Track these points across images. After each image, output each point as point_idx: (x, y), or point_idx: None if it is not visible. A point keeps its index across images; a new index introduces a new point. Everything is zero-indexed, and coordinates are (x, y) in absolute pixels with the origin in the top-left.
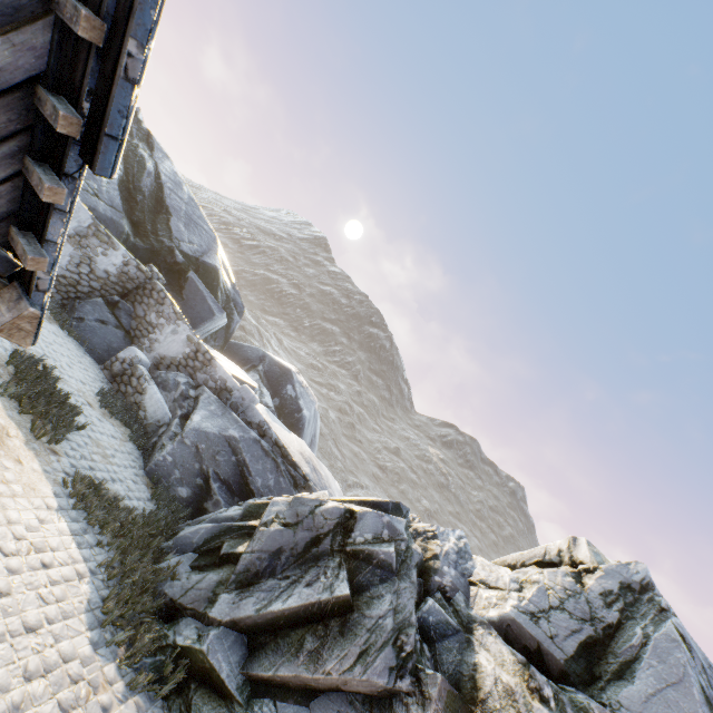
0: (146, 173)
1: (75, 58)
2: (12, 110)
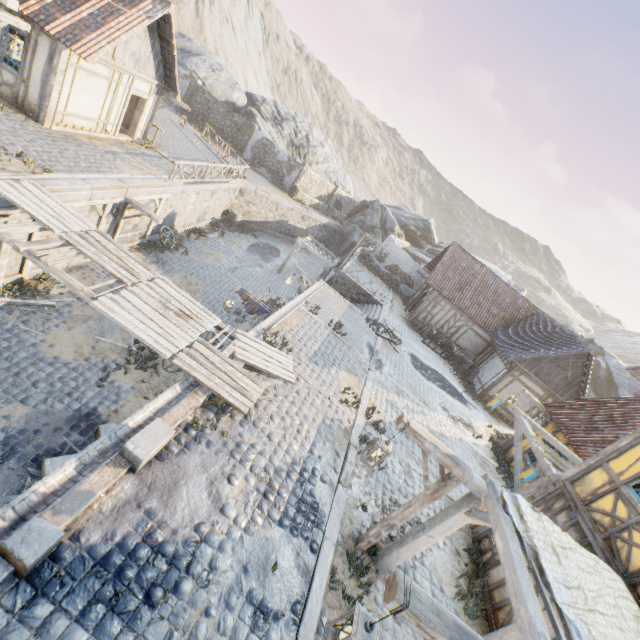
0: (600, 368)
1: (580, 387)
2: (575, 392)
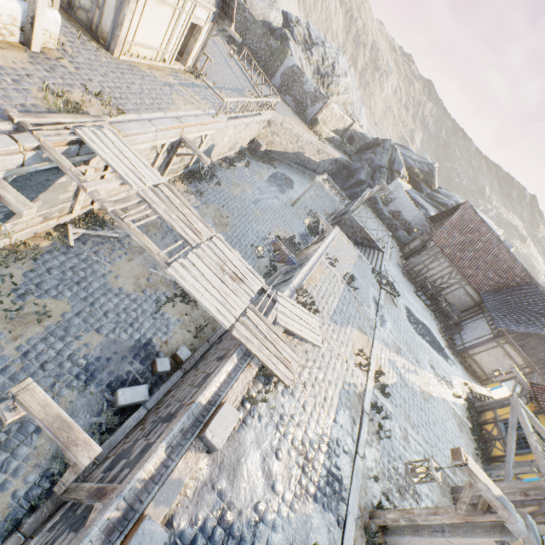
0: None
1: None
2: None
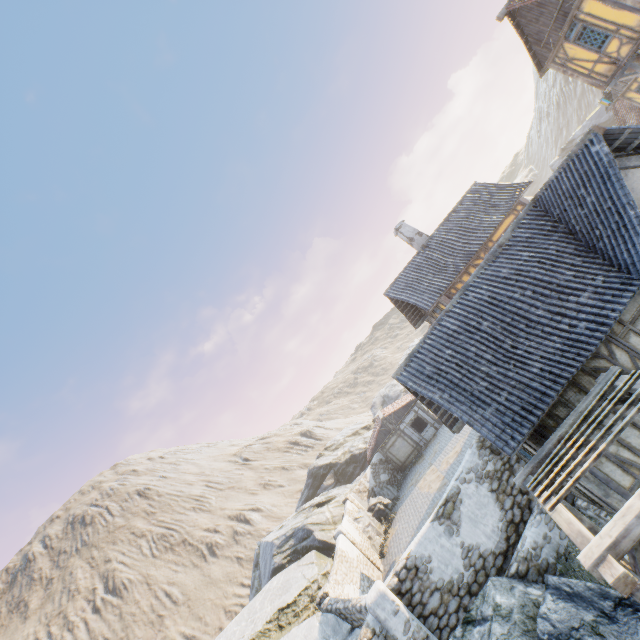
0: None
1: None
2: None
